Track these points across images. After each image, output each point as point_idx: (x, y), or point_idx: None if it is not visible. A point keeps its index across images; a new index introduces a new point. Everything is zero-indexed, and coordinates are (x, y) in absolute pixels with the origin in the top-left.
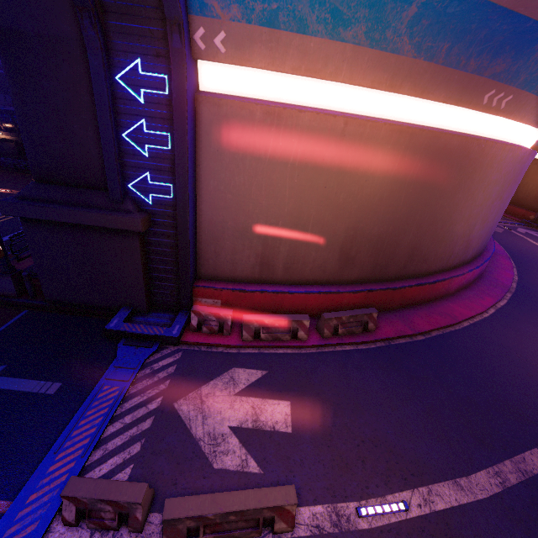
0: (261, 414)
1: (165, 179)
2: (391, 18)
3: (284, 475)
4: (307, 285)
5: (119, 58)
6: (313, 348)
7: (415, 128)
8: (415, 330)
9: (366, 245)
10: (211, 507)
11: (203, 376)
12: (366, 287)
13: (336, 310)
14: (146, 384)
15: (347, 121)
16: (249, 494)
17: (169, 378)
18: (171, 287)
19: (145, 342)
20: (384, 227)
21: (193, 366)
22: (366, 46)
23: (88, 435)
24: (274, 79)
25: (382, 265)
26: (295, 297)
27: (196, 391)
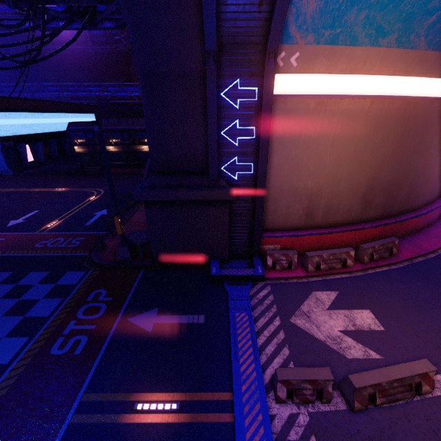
0: (355, 320)
1: (248, 160)
2: (416, 26)
3: (399, 358)
4: (338, 226)
5: (225, 80)
6: (359, 272)
7: (417, 99)
8: (426, 250)
9: (380, 190)
10: (382, 377)
11: (296, 299)
12: (381, 223)
13: (361, 243)
14: (261, 309)
15: (372, 101)
16: (400, 367)
17: (274, 304)
18: (244, 239)
19: (241, 281)
20: (393, 175)
21: (285, 294)
22: (394, 47)
23: (249, 345)
24: (321, 79)
25: (389, 204)
26: (334, 236)
27: (298, 310)
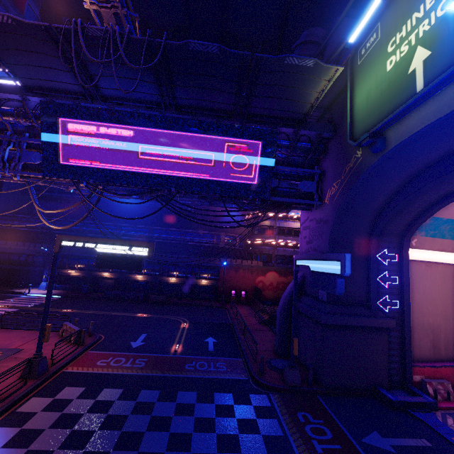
0: None
1: (394, 298)
2: None
3: None
4: None
5: (378, 249)
6: None
7: None
8: None
9: None
10: None
11: None
12: None
13: None
14: None
15: None
16: None
17: None
18: (396, 367)
19: (421, 408)
20: None
21: None
22: None
23: None
24: (422, 252)
25: None
26: None
27: None
